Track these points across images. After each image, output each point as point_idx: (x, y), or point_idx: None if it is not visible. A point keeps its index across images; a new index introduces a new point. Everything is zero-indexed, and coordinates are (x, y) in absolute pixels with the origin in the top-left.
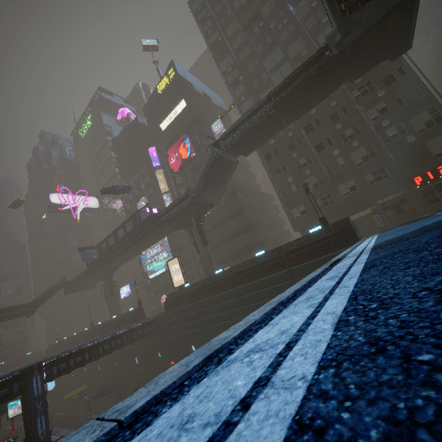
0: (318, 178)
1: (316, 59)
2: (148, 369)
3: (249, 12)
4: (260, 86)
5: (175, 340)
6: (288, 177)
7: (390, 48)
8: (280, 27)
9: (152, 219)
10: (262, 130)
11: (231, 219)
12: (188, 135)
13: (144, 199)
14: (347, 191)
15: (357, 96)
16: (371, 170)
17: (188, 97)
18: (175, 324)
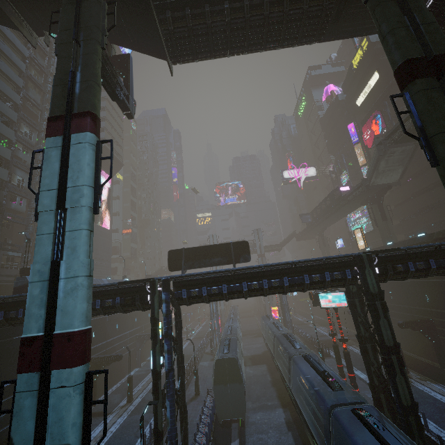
0: None
1: None
2: None
3: None
4: None
5: None
6: None
7: None
8: None
9: (341, 199)
10: None
11: (428, 190)
12: (379, 111)
13: (345, 173)
14: None
15: None
16: None
17: (381, 67)
18: None
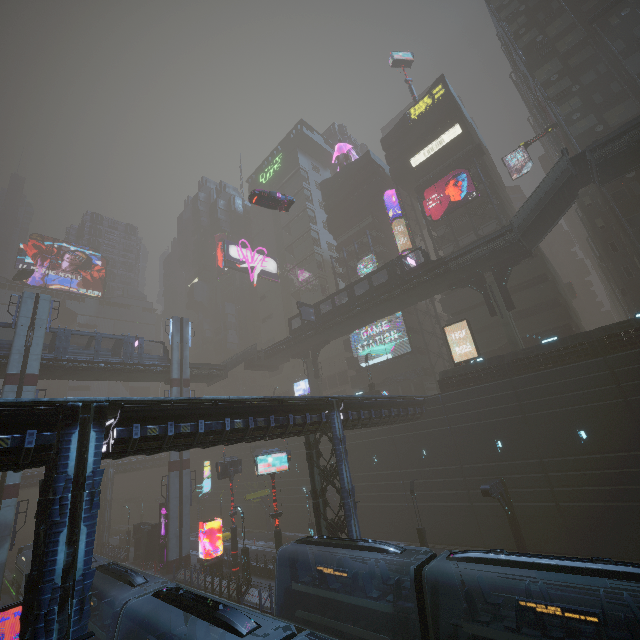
0: None
1: None
2: (397, 472)
3: (591, 2)
4: (607, 100)
5: (460, 432)
6: None
7: None
8: None
9: (427, 268)
10: None
11: (521, 290)
12: (465, 169)
13: (371, 258)
14: None
15: None
16: None
17: (464, 122)
18: (463, 408)
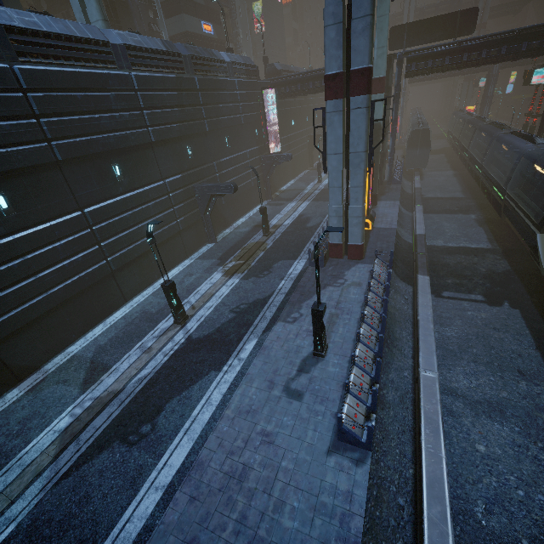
0: None
1: None
2: None
3: None
4: None
5: None
6: None
7: None
8: None
9: None
10: None
11: None
12: None
13: None
14: None
15: None
16: None
17: None
18: None
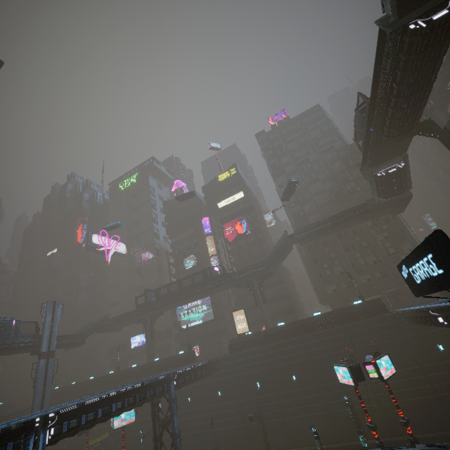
0: (344, 268)
1: (360, 208)
2: (203, 408)
3: (298, 154)
4: (304, 200)
5: (239, 378)
6: (324, 264)
7: (394, 211)
8: (320, 170)
9: (224, 276)
10: (319, 234)
11: (271, 286)
12: (245, 217)
13: (193, 257)
14: (365, 281)
15: (370, 225)
16: (379, 270)
17: (245, 191)
18: (241, 364)
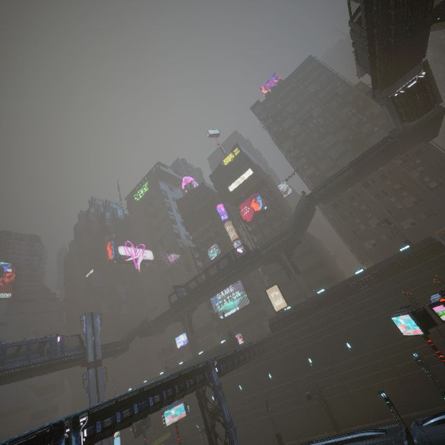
0: (379, 219)
1: (383, 143)
2: (256, 394)
3: (299, 114)
4: (317, 159)
5: (287, 357)
6: (355, 219)
7: (426, 137)
8: (327, 123)
9: (249, 255)
10: (342, 186)
11: (302, 257)
12: (259, 193)
13: (216, 246)
14: (409, 226)
15: (400, 163)
16: (423, 210)
17: (253, 167)
18: (286, 341)
